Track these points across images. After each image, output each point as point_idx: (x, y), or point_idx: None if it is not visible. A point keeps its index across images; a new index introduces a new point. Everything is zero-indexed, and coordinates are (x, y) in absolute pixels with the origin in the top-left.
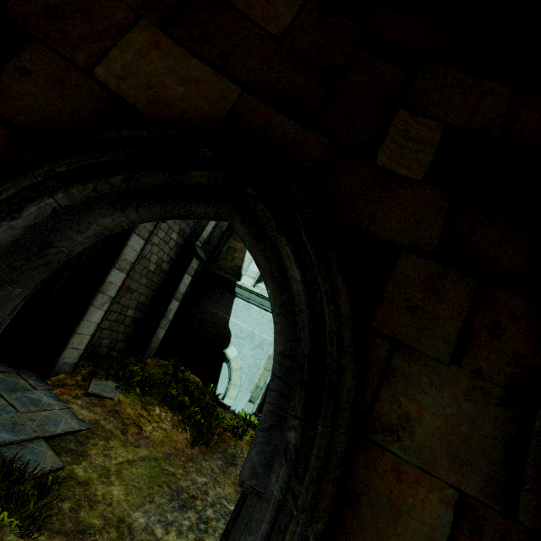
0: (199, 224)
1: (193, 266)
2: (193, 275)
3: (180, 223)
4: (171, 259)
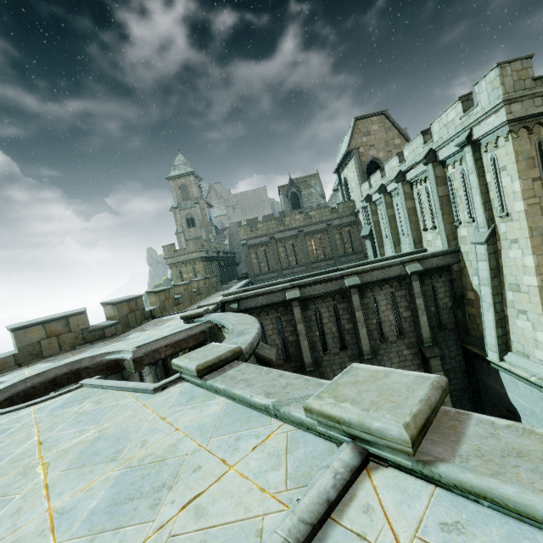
0: (416, 331)
1: (436, 364)
2: (442, 369)
3: (402, 342)
4: (419, 365)
